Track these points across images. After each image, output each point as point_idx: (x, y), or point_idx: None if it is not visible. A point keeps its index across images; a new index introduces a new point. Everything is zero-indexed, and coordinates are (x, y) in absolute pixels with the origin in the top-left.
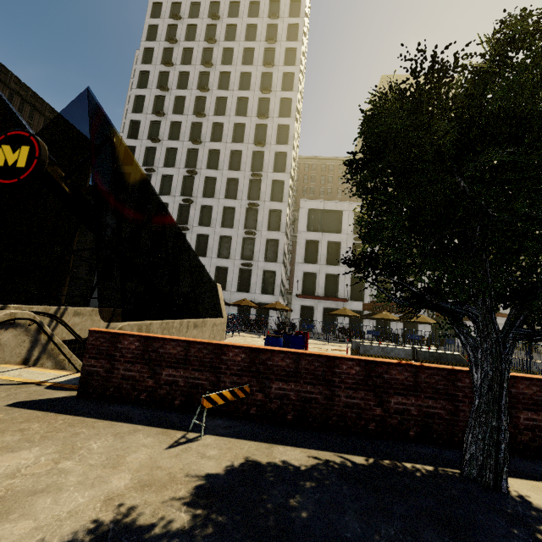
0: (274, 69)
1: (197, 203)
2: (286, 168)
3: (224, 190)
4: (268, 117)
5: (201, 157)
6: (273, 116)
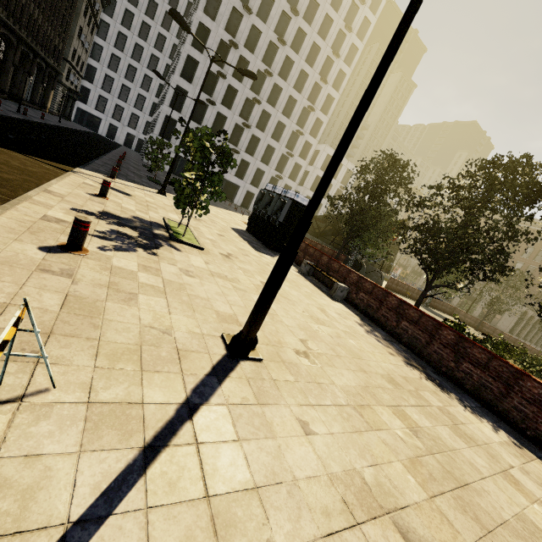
0: (362, 5)
1: (261, 105)
2: (329, 113)
3: (284, 105)
4: (339, 58)
5: (278, 60)
6: (341, 57)
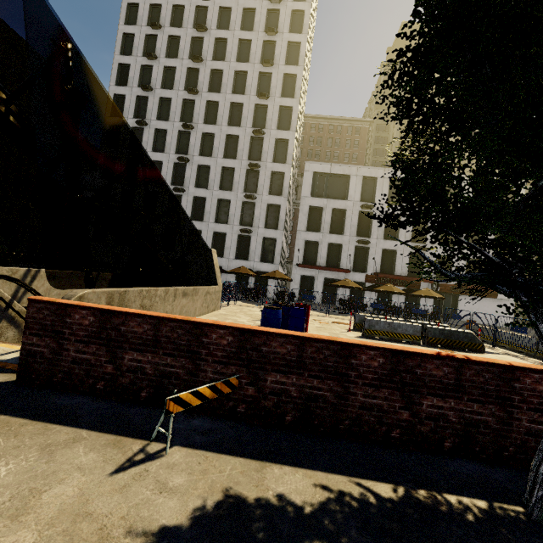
0: (282, 5)
1: (194, 162)
2: (291, 126)
3: (223, 148)
4: (272, 64)
5: (198, 110)
6: (278, 63)
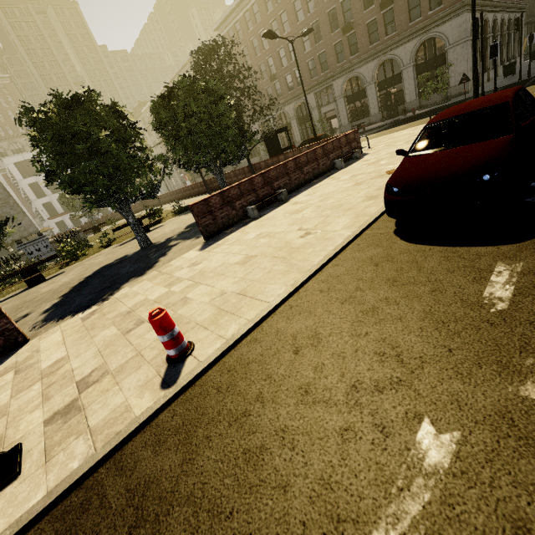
0: None
1: None
2: None
3: None
4: None
5: None
6: None
